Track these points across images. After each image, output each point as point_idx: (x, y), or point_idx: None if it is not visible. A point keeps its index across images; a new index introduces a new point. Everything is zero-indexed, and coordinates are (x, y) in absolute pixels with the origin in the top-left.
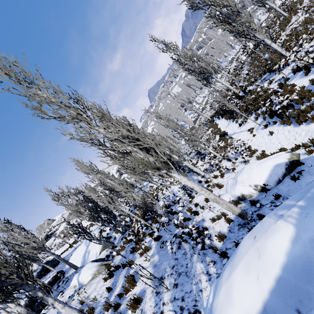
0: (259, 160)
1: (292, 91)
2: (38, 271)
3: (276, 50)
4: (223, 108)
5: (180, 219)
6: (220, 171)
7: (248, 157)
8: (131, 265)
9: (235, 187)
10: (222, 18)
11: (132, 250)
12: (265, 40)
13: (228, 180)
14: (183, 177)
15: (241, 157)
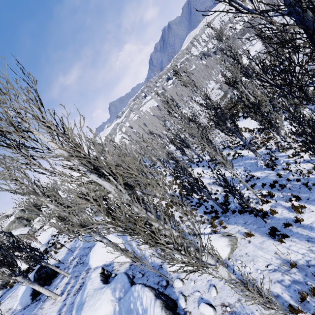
0: None
1: None
2: (33, 279)
3: None
4: None
5: None
6: (302, 147)
7: None
8: (300, 222)
9: None
10: None
11: (264, 215)
12: None
13: None
14: None
15: None
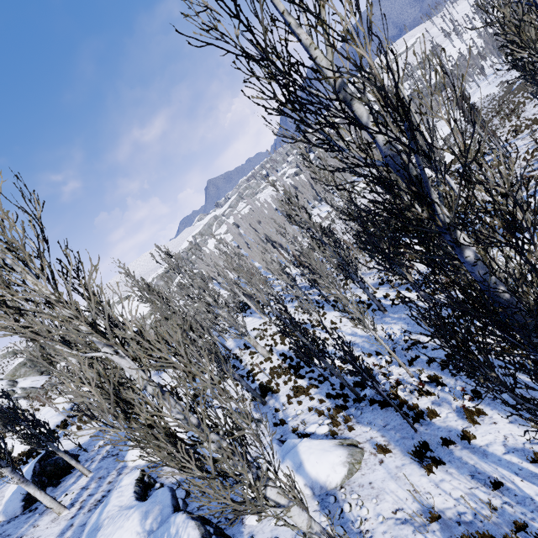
0: None
1: None
2: (31, 473)
3: None
4: None
5: None
6: None
7: None
8: (470, 440)
9: None
10: None
11: (416, 416)
12: None
13: None
14: None
15: None
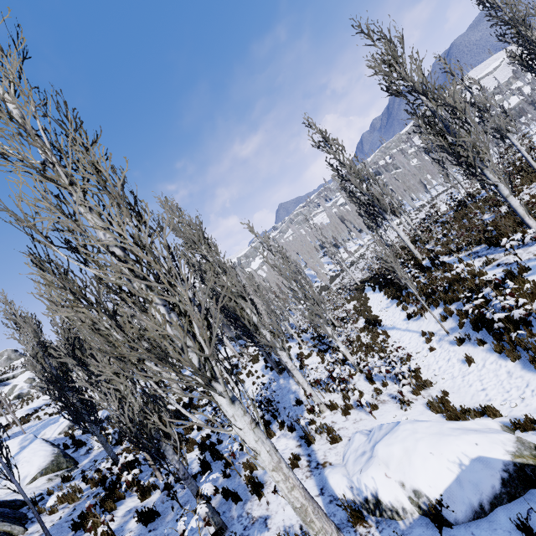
0: (434, 411)
1: (533, 295)
2: None
3: (516, 211)
4: (388, 275)
5: (197, 519)
6: (344, 397)
7: (411, 393)
8: None
9: (367, 468)
10: (434, 124)
11: (80, 522)
12: (499, 187)
13: (356, 434)
14: (241, 413)
15: (397, 390)
